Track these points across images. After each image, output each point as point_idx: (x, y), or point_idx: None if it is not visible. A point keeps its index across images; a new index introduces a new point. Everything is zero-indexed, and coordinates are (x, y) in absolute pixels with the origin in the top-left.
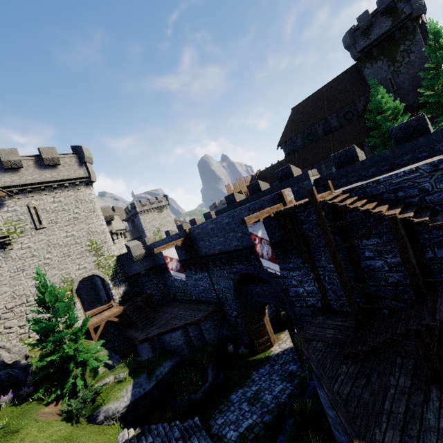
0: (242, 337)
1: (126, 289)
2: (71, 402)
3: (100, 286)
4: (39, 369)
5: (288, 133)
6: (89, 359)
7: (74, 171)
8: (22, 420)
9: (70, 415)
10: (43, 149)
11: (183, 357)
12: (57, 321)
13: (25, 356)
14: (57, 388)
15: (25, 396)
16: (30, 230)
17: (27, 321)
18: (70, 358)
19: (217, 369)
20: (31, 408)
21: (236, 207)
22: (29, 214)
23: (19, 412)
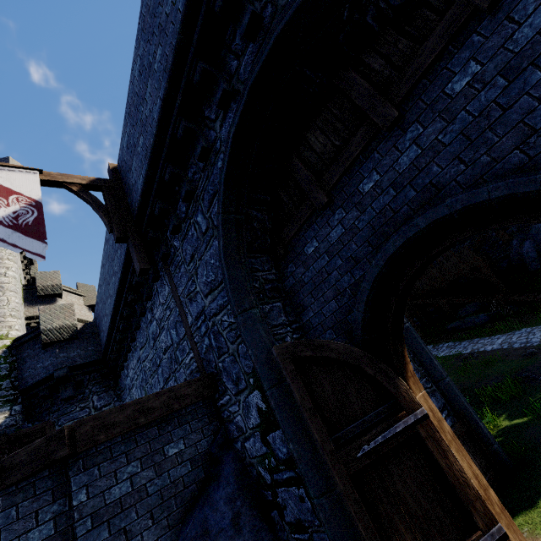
0: None
1: (6, 423)
2: None
3: None
4: None
5: None
6: None
7: None
8: None
9: None
10: None
11: None
12: None
13: None
14: None
15: None
16: None
17: None
18: None
19: None
20: None
21: None
22: None
23: None
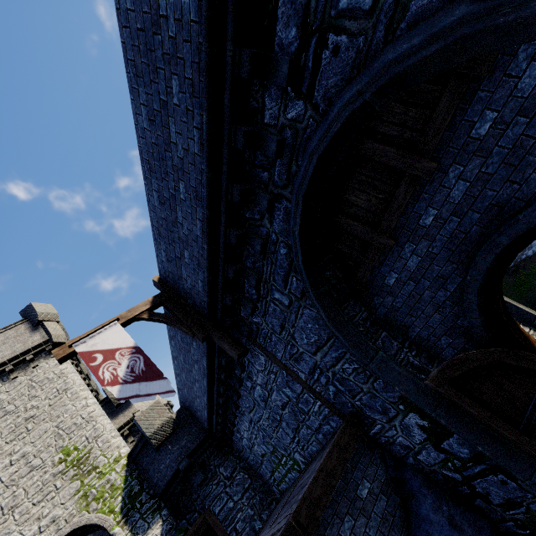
0: None
1: (165, 530)
2: None
3: None
4: None
5: None
6: None
7: (23, 342)
8: None
9: None
10: None
11: None
12: None
13: None
14: None
15: None
16: None
17: None
18: None
19: None
20: None
21: None
22: None
23: None
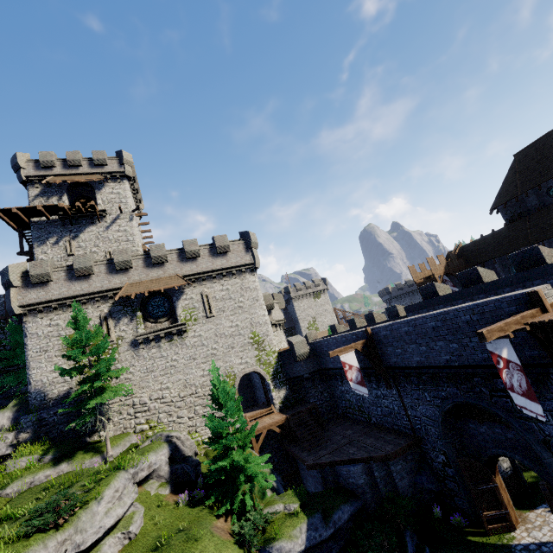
0: (455, 498)
1: (286, 393)
2: (241, 523)
3: (257, 384)
4: (211, 473)
5: (510, 189)
6: (258, 475)
7: (241, 257)
8: (199, 528)
9: (242, 540)
10: (216, 237)
11: (364, 504)
12: (229, 423)
13: (194, 453)
14: (228, 501)
15: (197, 499)
16: (202, 318)
17: (203, 417)
18: (240, 468)
19: (416, 537)
20: (205, 516)
21: (439, 302)
22: (202, 302)
23: (195, 517)
